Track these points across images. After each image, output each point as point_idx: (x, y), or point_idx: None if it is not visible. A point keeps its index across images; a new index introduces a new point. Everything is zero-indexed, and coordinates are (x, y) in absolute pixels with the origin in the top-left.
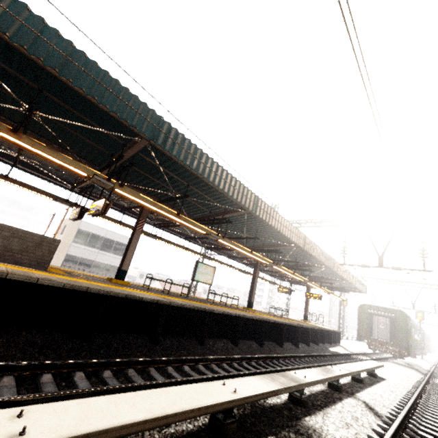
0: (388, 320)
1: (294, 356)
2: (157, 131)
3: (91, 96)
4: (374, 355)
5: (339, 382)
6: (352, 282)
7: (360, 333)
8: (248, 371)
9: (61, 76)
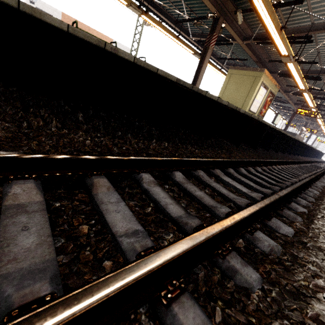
0: None
1: None
2: None
3: None
4: None
5: None
6: None
7: None
8: None
9: None
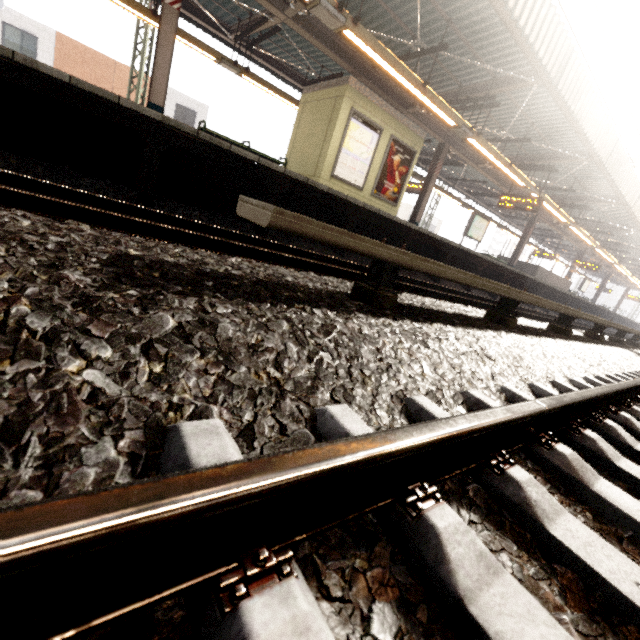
0: None
1: None
2: None
3: None
4: None
5: None
6: None
7: None
8: None
9: None
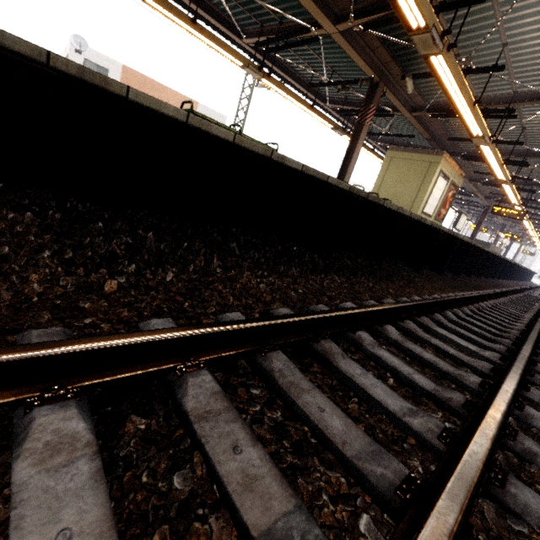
0: None
1: None
2: None
3: None
4: None
5: None
6: None
7: None
8: None
9: None
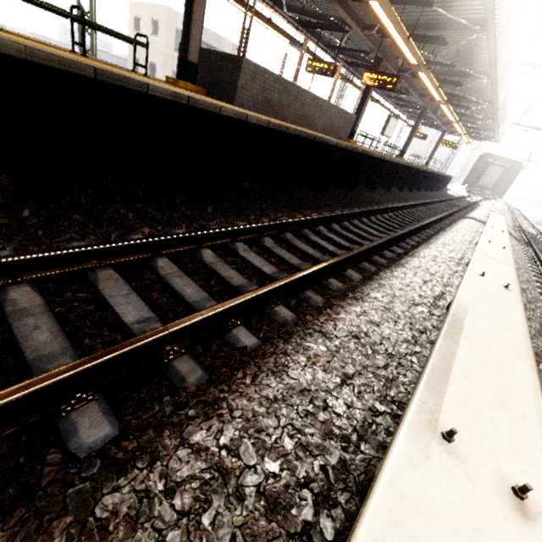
0: (502, 170)
1: (449, 199)
2: (505, 25)
3: (496, 14)
4: (471, 198)
5: (488, 215)
6: (499, 135)
7: (467, 180)
8: (458, 209)
9: (494, 3)
